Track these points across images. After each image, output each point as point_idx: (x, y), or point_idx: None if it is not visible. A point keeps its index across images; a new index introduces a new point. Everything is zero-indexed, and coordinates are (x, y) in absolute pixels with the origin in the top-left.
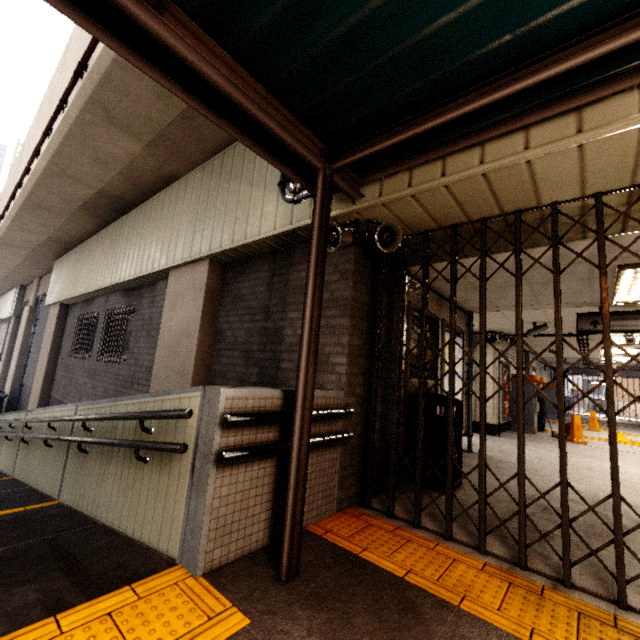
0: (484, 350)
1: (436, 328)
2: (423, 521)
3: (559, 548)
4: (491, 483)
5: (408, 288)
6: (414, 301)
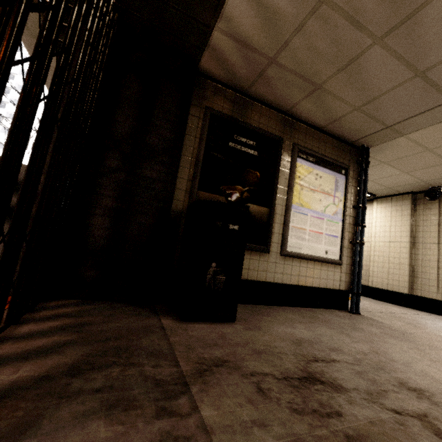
0: (42, 22)
1: (276, 150)
2: (44, 323)
3: (113, 437)
4: (295, 333)
5: (210, 94)
6: (224, 110)
